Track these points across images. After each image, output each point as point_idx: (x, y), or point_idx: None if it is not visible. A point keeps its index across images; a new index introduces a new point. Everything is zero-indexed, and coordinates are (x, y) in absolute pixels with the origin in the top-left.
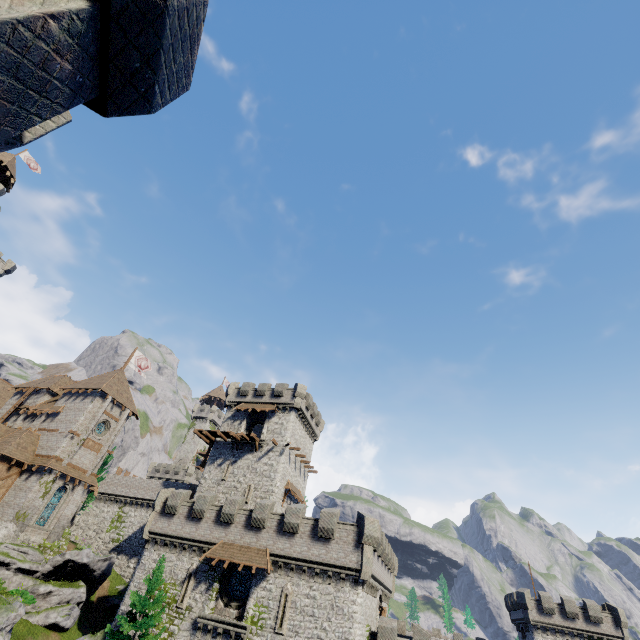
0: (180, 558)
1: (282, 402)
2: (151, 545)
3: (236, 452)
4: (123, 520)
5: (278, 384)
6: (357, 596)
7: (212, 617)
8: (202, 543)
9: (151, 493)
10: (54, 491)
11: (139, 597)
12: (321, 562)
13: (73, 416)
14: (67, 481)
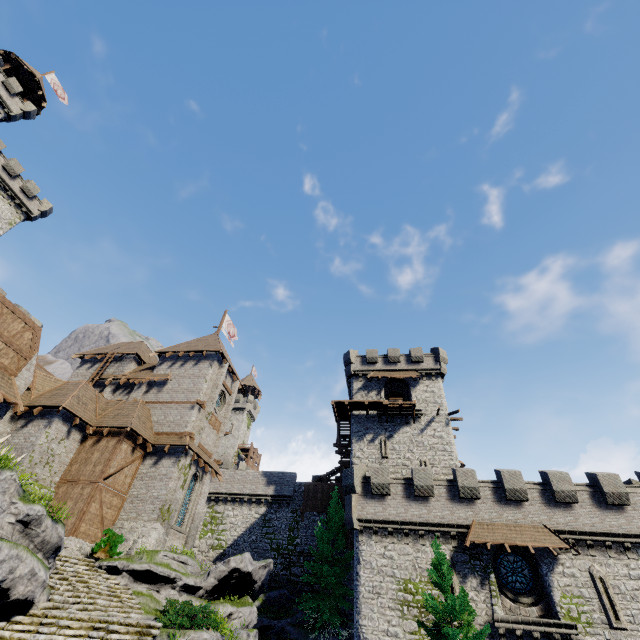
0: (419, 549)
1: (425, 368)
2: (366, 536)
3: (387, 425)
4: (219, 522)
5: (413, 349)
6: None
7: (517, 618)
8: (445, 527)
9: (251, 486)
10: (189, 480)
11: (451, 600)
12: (629, 534)
13: (191, 384)
14: (201, 466)
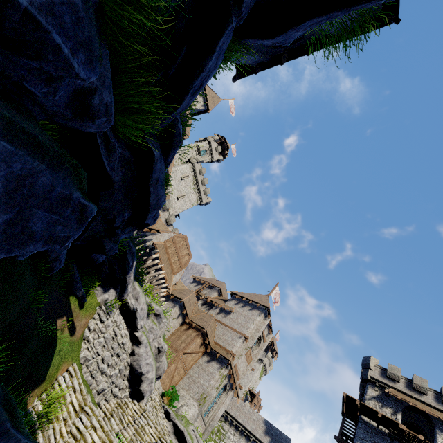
0: None
1: None
2: None
3: None
4: (222, 437)
5: None
6: None
7: None
8: None
9: (252, 425)
10: (221, 386)
11: None
12: None
13: (244, 321)
14: (231, 382)
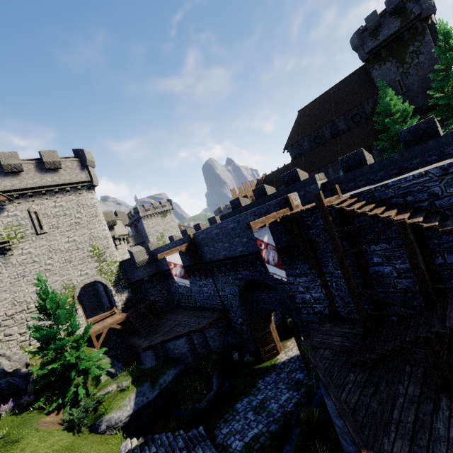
0: None
1: None
2: None
3: None
4: None
5: None
6: (93, 195)
7: None
8: None
9: None
10: None
11: None
12: (58, 184)
13: None
14: None
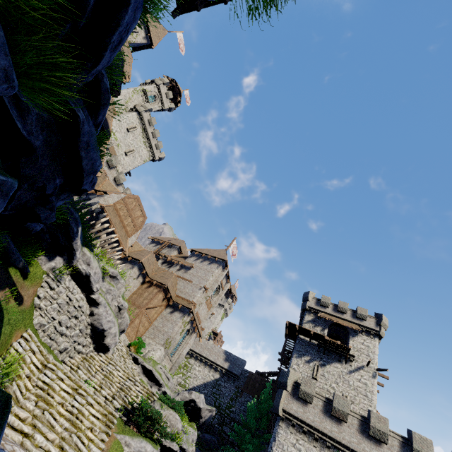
0: None
1: (366, 326)
2: (285, 425)
3: (323, 356)
4: (189, 370)
5: (360, 308)
6: None
7: None
8: (349, 450)
9: (214, 356)
10: (185, 331)
11: None
12: None
13: (203, 274)
14: (194, 326)
